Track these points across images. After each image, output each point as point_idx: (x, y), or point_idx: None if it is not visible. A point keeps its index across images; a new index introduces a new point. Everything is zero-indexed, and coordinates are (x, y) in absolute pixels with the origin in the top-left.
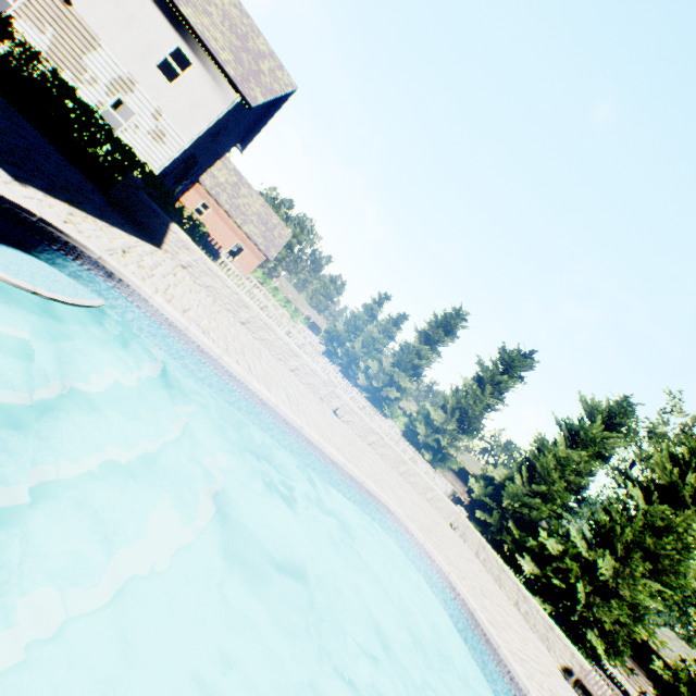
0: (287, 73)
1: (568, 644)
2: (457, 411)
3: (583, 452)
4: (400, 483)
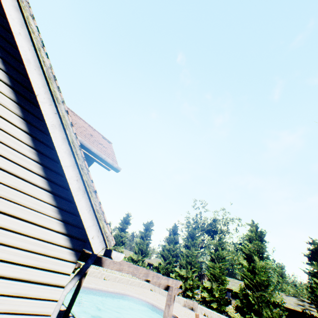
0: None
1: (182, 298)
2: (140, 251)
3: (171, 244)
4: (130, 287)
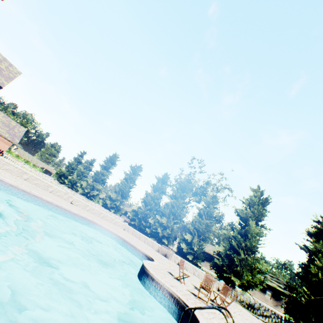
0: (15, 67)
1: (157, 244)
2: (120, 192)
3: (157, 192)
4: (102, 219)
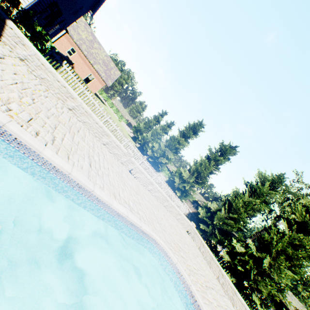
0: None
1: (244, 304)
2: (195, 173)
3: (258, 200)
4: (164, 213)
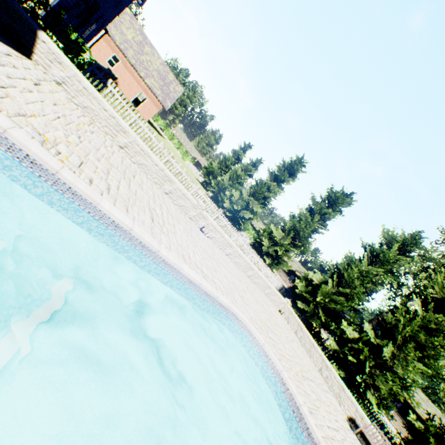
0: None
1: (354, 402)
2: (292, 232)
3: (380, 269)
4: (247, 285)
